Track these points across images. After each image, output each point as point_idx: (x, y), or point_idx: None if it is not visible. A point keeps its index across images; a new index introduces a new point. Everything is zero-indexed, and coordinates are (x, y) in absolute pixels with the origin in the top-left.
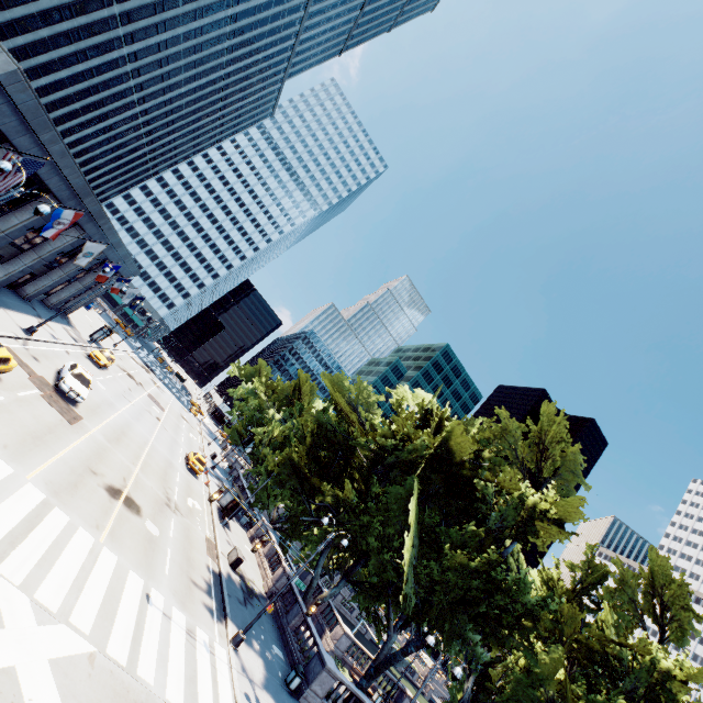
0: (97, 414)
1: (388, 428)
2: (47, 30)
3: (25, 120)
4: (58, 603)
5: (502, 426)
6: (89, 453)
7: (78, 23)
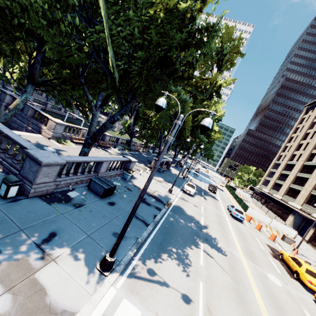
0: None
1: None
2: None
3: None
4: None
5: None
6: None
7: None
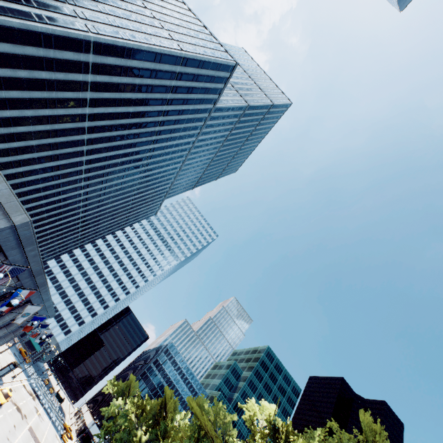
0: None
1: None
2: (43, 184)
3: (21, 242)
4: None
5: (338, 440)
6: None
7: (61, 181)
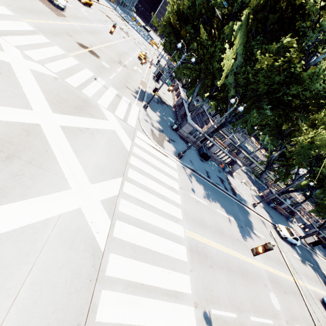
0: (77, 20)
1: None
2: None
3: None
4: (38, 59)
5: None
6: (68, 29)
7: None
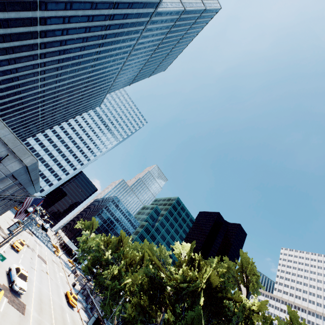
0: (28, 295)
1: (181, 276)
2: (4, 85)
3: (28, 171)
4: None
5: (227, 266)
6: None
7: (20, 82)
